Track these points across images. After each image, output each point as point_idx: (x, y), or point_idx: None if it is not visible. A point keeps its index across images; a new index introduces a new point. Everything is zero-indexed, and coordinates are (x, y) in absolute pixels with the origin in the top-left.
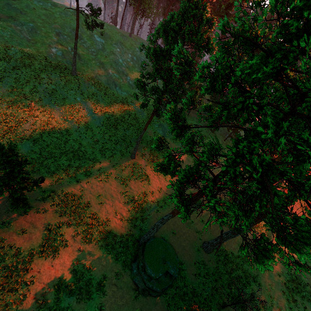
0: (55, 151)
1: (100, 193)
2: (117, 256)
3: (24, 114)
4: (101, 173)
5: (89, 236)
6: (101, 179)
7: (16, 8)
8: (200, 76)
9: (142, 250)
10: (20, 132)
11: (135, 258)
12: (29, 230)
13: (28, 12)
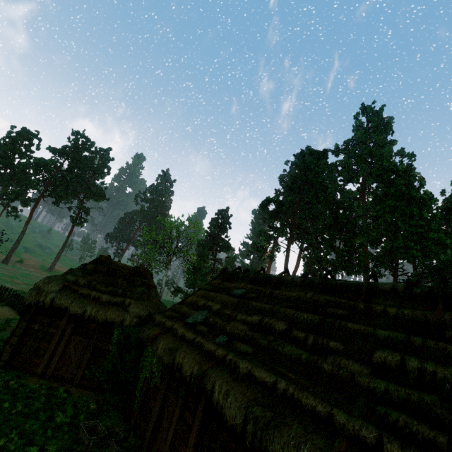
0: None
1: None
2: None
3: None
4: None
5: None
6: None
7: None
8: None
9: None
10: None
11: None
12: None
13: None
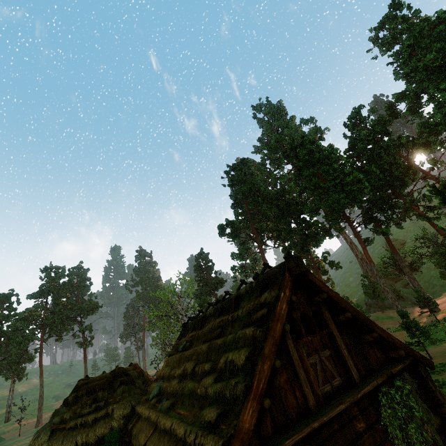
0: None
1: None
2: None
3: None
4: None
5: None
6: None
7: None
8: None
9: None
10: None
11: None
12: None
13: None
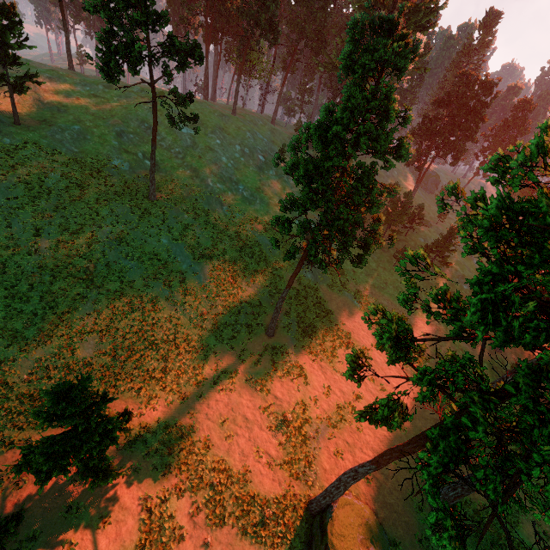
0: (138, 345)
1: (225, 416)
2: (275, 546)
3: (80, 286)
4: (220, 375)
5: (219, 510)
6: (223, 387)
7: (51, 104)
8: (473, 312)
9: (320, 529)
10: (78, 321)
11: (309, 546)
12: (114, 515)
13: (70, 107)
